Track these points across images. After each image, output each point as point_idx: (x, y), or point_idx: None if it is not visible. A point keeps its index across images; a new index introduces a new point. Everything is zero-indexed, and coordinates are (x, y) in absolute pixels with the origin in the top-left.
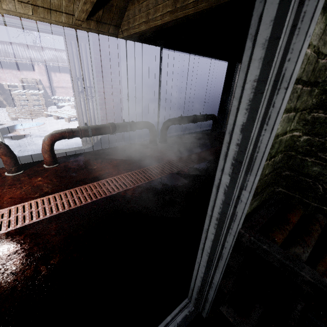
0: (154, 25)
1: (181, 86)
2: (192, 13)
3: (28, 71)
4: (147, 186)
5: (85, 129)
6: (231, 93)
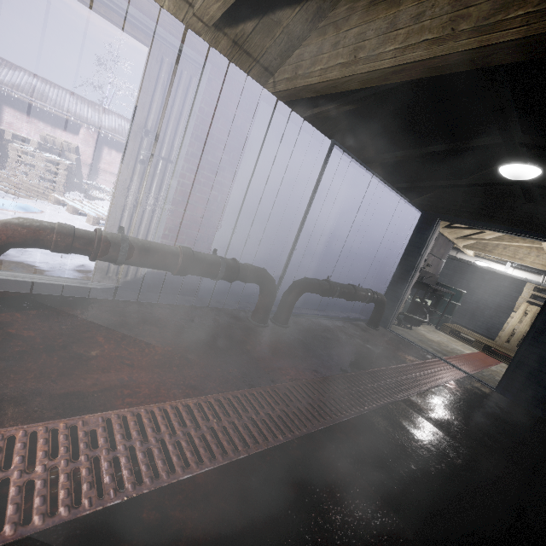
0: (368, 69)
1: (337, 224)
2: (516, 37)
3: (67, 132)
4: (242, 483)
5: (113, 239)
6: (417, 265)
